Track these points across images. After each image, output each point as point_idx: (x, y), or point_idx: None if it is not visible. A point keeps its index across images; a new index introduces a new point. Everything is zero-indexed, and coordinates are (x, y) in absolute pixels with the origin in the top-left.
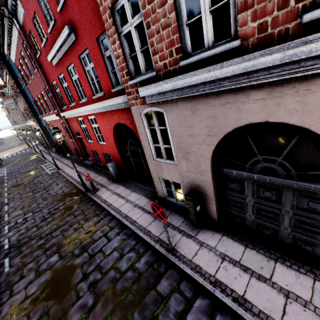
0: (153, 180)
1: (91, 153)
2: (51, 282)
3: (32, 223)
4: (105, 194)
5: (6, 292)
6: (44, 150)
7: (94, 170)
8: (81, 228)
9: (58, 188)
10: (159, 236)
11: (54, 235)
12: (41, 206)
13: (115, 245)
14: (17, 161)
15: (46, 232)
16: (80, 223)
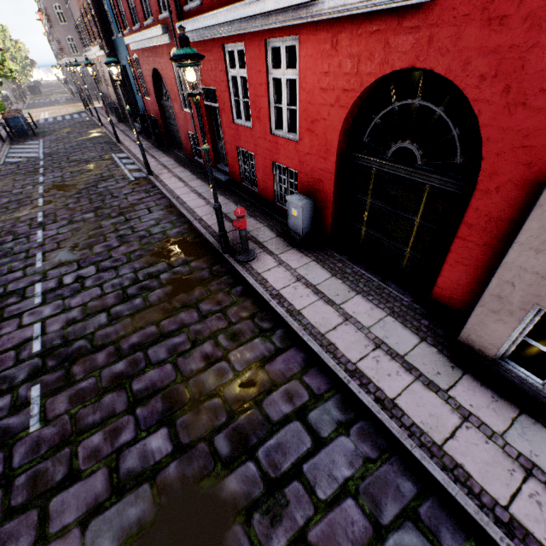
0: (482, 301)
1: (234, 154)
2: (157, 541)
3: (97, 297)
4: (276, 274)
5: (30, 516)
6: (117, 123)
7: (232, 197)
8: (223, 360)
9: (151, 219)
10: (509, 508)
11: (152, 358)
12: (116, 256)
13: (342, 470)
14: (64, 134)
15: (132, 338)
16: (219, 344)
